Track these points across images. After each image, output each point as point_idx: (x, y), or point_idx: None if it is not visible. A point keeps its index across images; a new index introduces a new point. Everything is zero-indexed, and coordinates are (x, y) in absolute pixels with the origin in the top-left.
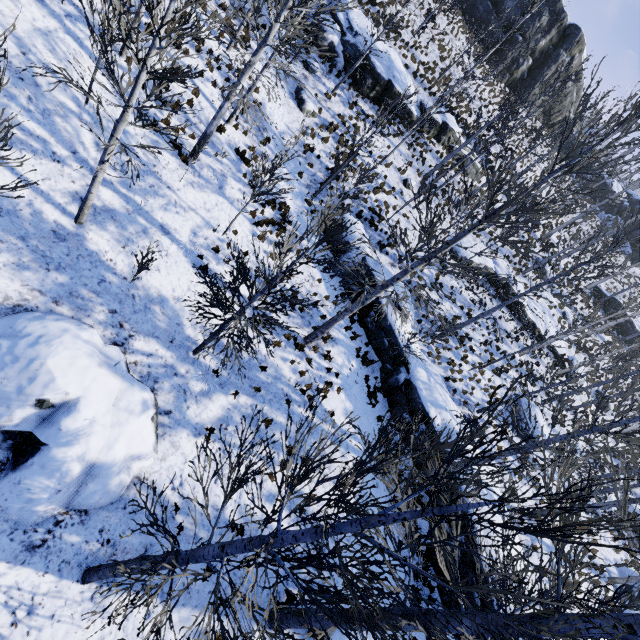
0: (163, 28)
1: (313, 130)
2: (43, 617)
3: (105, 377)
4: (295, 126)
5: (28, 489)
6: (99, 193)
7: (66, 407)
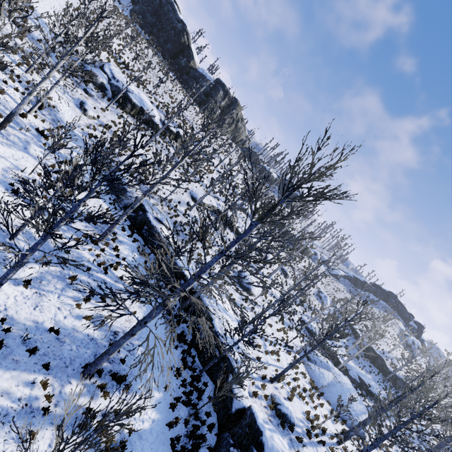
0: None
1: (94, 126)
2: None
3: None
4: (81, 123)
5: None
6: None
7: None
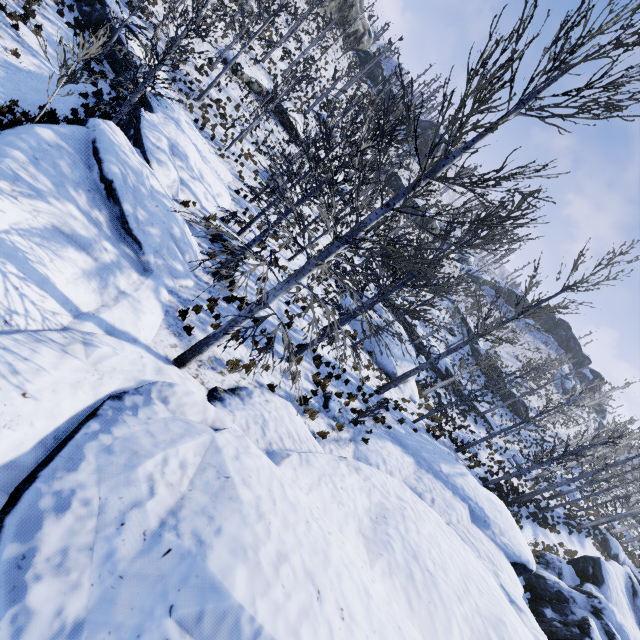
0: None
1: None
2: None
3: None
4: None
5: None
6: None
7: None
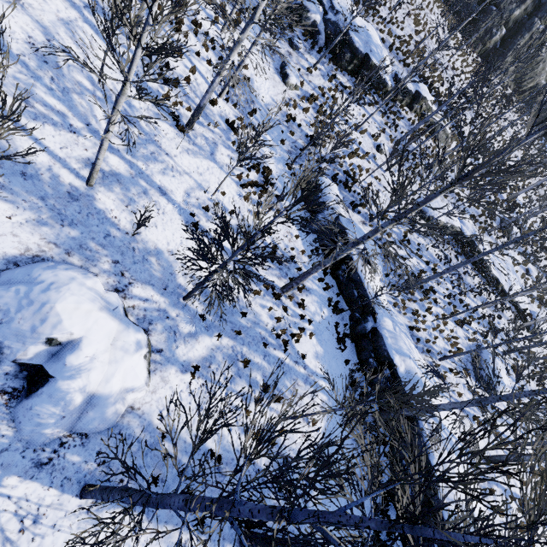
0: (155, 5)
1: (295, 101)
2: (46, 526)
3: (105, 320)
4: (279, 98)
5: (38, 414)
6: (107, 159)
7: (71, 345)
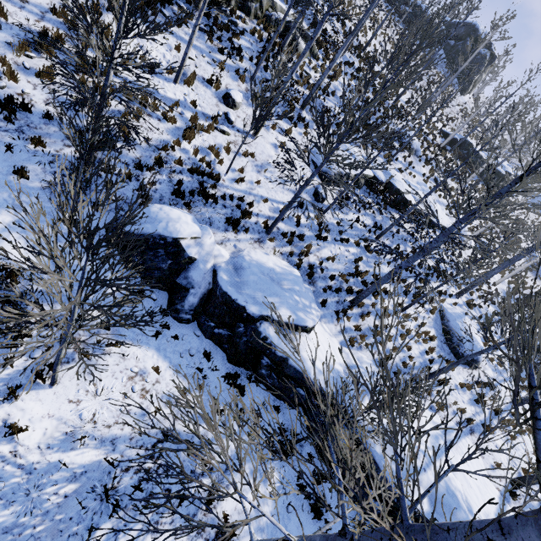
0: None
1: (5, 61)
2: None
3: None
4: None
5: None
6: None
7: None
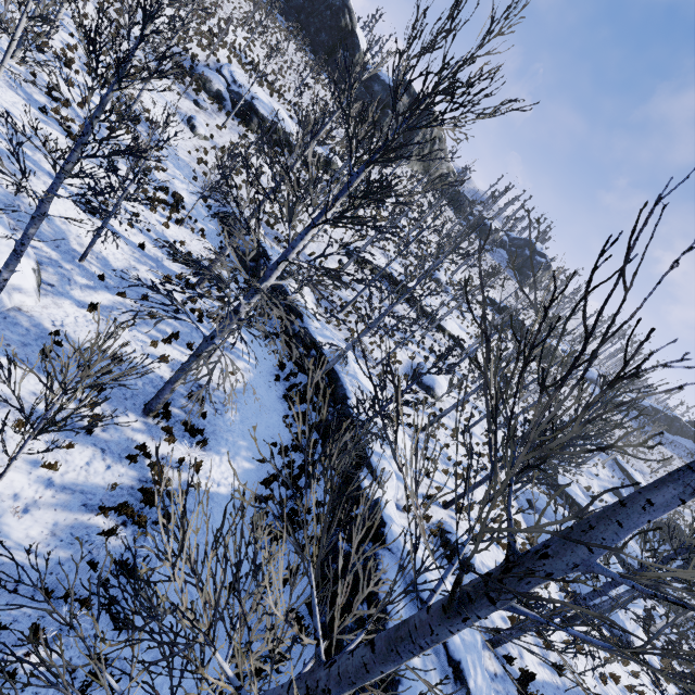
0: None
1: (206, 149)
2: None
3: None
4: (188, 144)
5: None
6: None
7: None
